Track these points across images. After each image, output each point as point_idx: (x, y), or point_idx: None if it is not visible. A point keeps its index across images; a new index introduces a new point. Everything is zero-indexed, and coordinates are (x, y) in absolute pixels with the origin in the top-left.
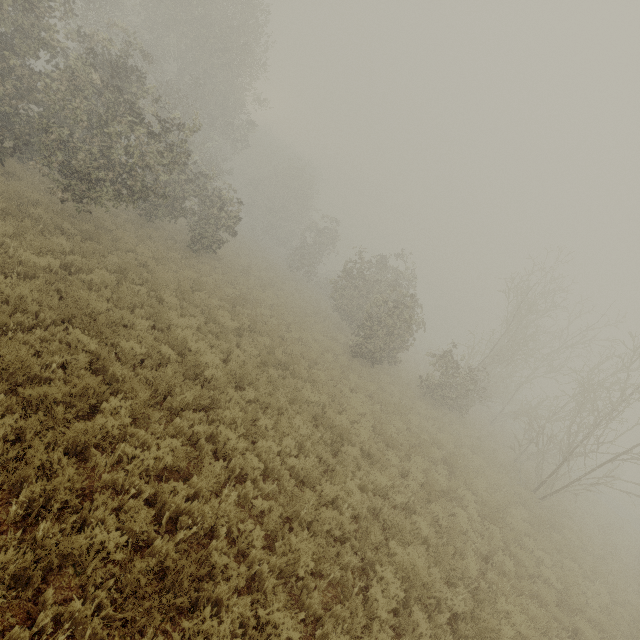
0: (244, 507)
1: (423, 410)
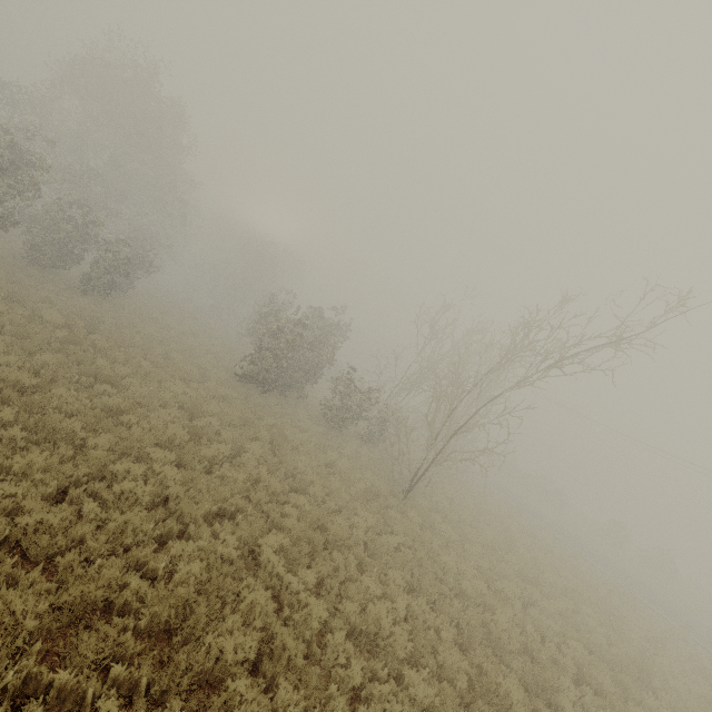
0: None
1: (304, 425)
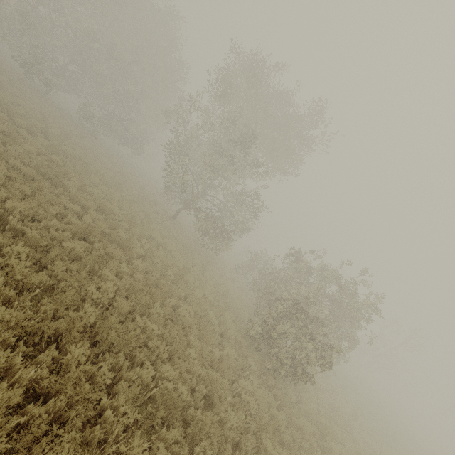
0: None
1: None
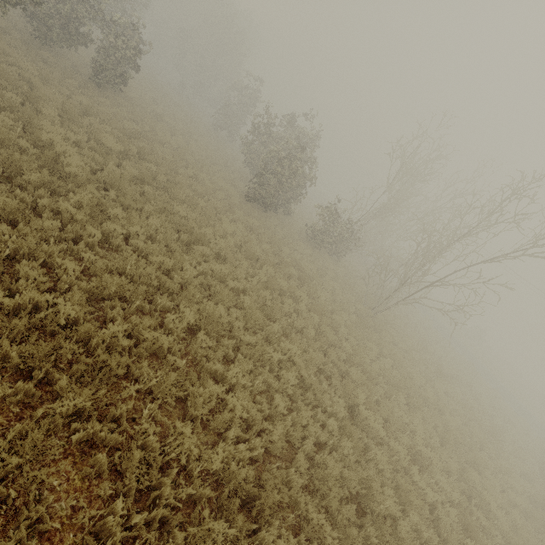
0: (78, 259)
1: (301, 248)
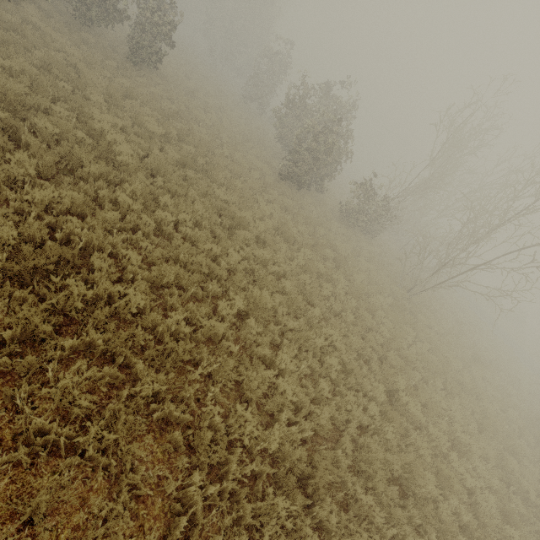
0: (136, 248)
1: (335, 227)
